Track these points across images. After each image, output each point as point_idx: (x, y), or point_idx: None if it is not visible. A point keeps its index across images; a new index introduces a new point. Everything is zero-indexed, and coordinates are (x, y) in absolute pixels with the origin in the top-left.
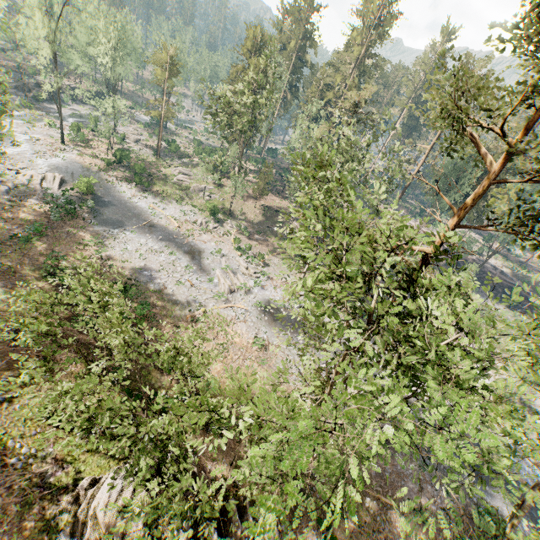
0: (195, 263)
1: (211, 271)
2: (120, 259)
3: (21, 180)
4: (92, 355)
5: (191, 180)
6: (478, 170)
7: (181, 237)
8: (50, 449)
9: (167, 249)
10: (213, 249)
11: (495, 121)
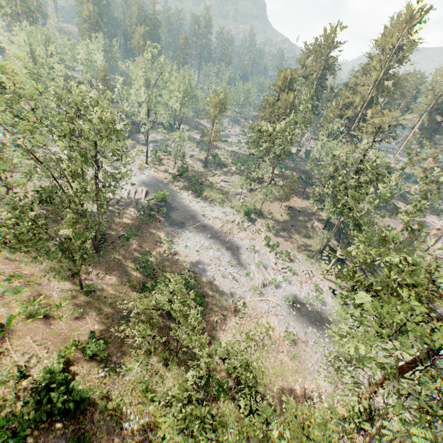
0: (235, 258)
1: (247, 265)
2: (183, 254)
3: (123, 193)
4: (167, 336)
5: (230, 186)
6: None
7: (224, 235)
8: (146, 418)
9: (214, 245)
10: (248, 245)
11: None
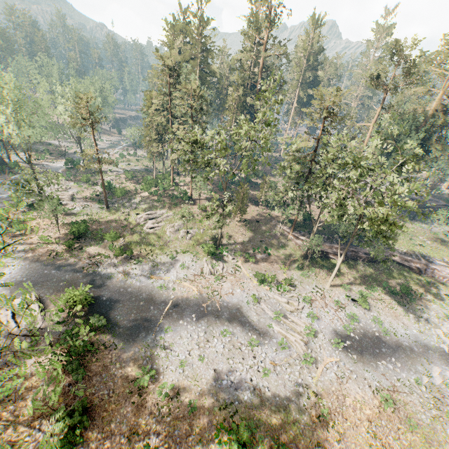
0: (249, 329)
1: (268, 329)
2: (187, 383)
3: None
4: None
5: (161, 222)
6: (420, 133)
7: (210, 302)
8: None
9: (213, 329)
10: (244, 297)
11: (416, 90)
